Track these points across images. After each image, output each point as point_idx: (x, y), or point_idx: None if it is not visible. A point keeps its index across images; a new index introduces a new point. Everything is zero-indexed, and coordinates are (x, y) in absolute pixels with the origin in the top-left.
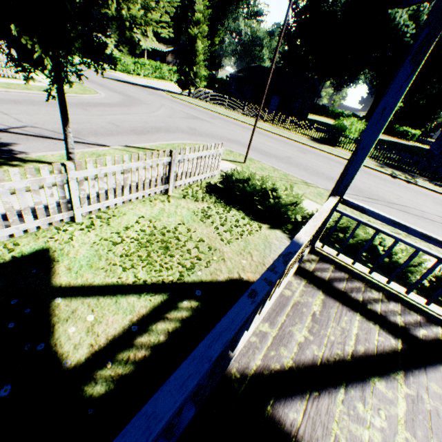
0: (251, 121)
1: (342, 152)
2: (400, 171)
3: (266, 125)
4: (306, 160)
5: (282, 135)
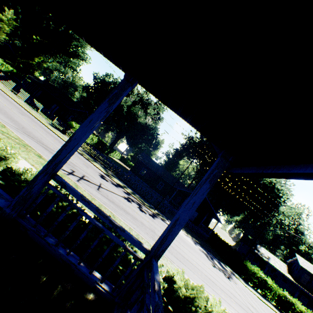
0: (10, 93)
1: (65, 136)
2: (92, 158)
3: (23, 102)
4: (14, 112)
5: (26, 108)
